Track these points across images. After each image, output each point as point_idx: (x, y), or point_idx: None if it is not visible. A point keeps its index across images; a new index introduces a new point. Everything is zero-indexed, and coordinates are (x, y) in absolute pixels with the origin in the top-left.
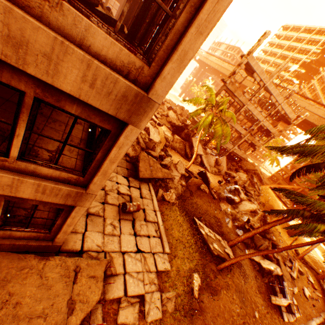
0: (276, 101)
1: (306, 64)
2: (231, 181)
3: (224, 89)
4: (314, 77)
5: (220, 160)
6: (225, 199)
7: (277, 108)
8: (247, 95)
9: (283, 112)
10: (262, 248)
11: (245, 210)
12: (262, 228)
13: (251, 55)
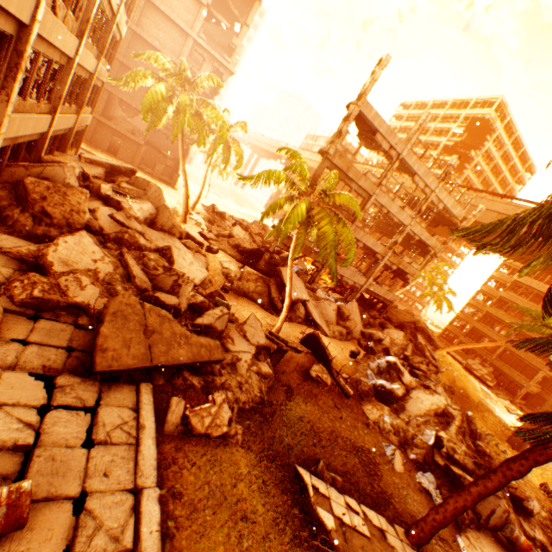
0: (425, 185)
1: (449, 149)
2: (376, 348)
3: (328, 166)
4: (466, 165)
5: (347, 308)
6: (373, 393)
7: (429, 198)
8: (371, 177)
9: (442, 207)
10: (496, 521)
11: (422, 414)
12: (502, 477)
13: (364, 98)
